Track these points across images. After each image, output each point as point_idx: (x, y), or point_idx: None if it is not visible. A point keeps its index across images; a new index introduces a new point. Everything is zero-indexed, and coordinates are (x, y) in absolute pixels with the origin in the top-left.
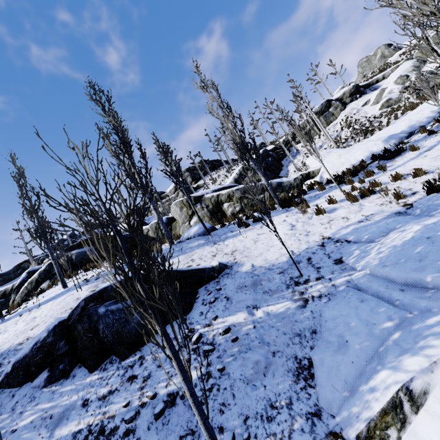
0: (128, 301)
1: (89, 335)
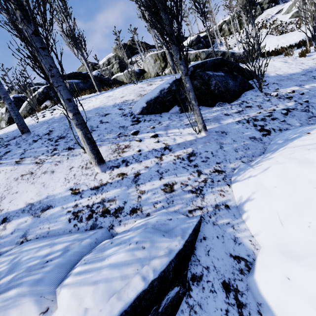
0: (221, 73)
1: (205, 87)
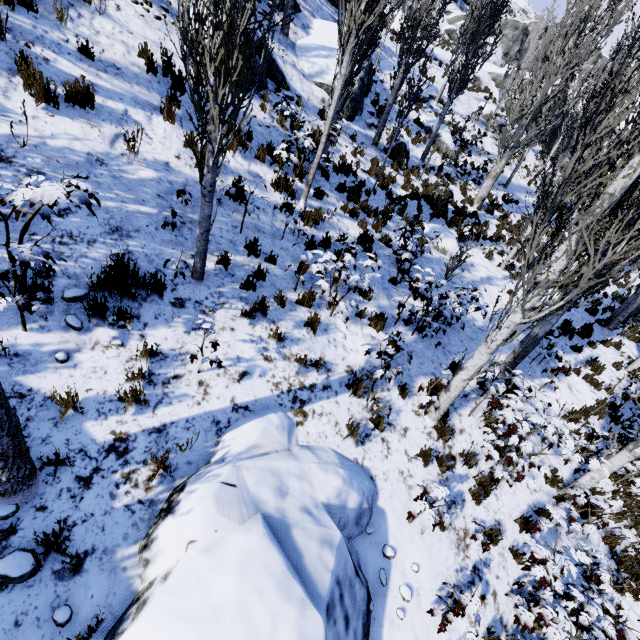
0: None
1: None
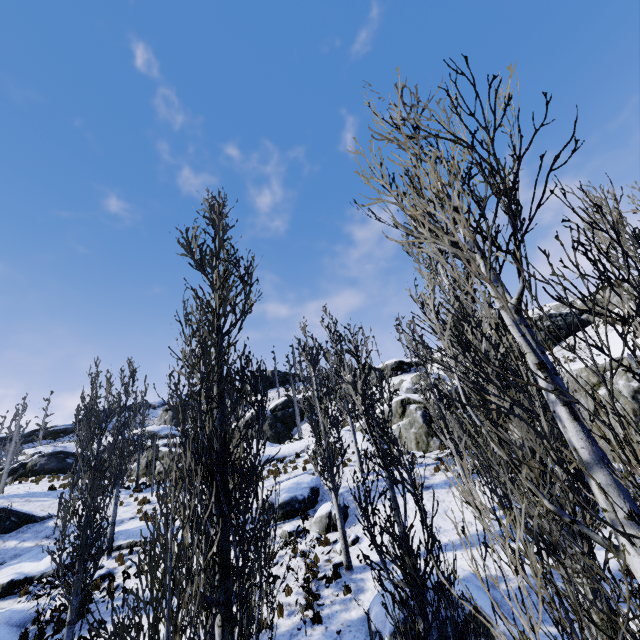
0: None
1: None
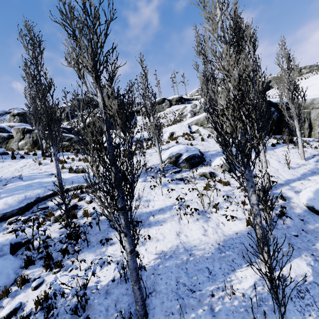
0: None
1: None
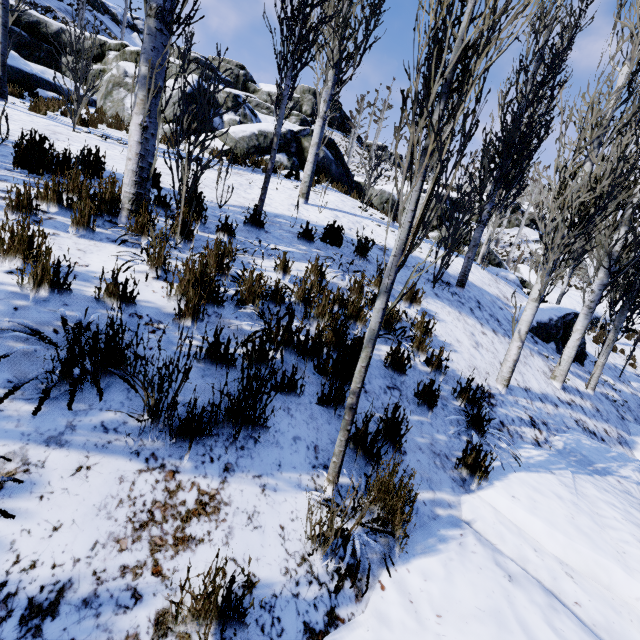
0: None
1: None
